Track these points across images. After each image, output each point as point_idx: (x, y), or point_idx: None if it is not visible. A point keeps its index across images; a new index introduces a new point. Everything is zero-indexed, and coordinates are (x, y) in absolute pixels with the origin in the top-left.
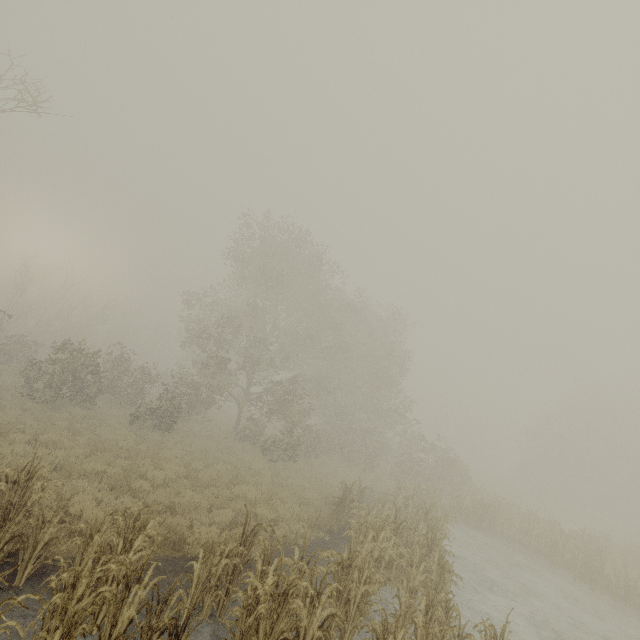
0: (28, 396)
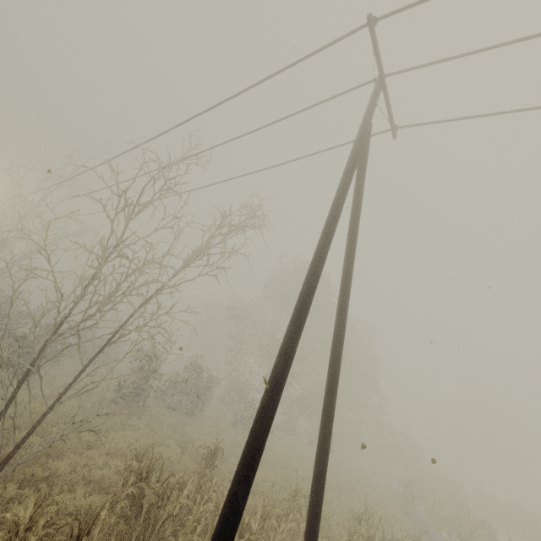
0: (173, 409)
